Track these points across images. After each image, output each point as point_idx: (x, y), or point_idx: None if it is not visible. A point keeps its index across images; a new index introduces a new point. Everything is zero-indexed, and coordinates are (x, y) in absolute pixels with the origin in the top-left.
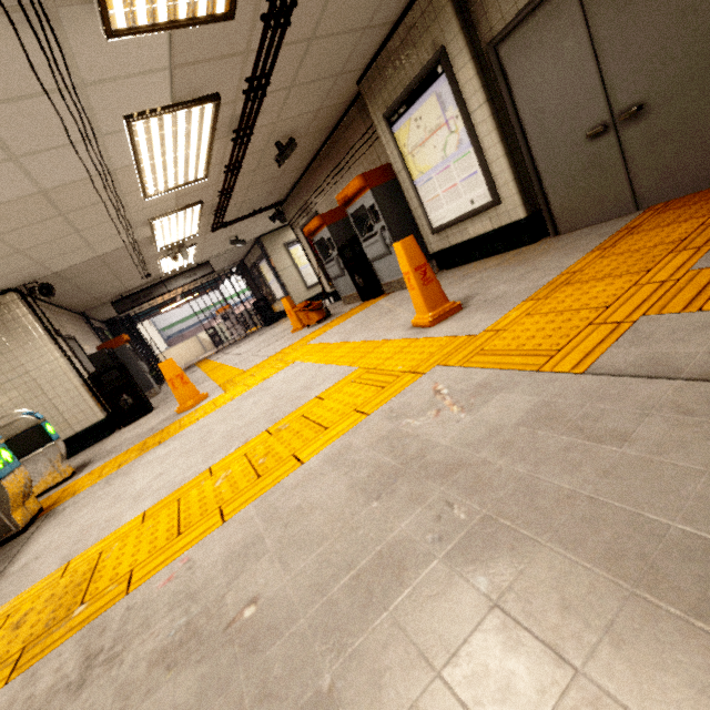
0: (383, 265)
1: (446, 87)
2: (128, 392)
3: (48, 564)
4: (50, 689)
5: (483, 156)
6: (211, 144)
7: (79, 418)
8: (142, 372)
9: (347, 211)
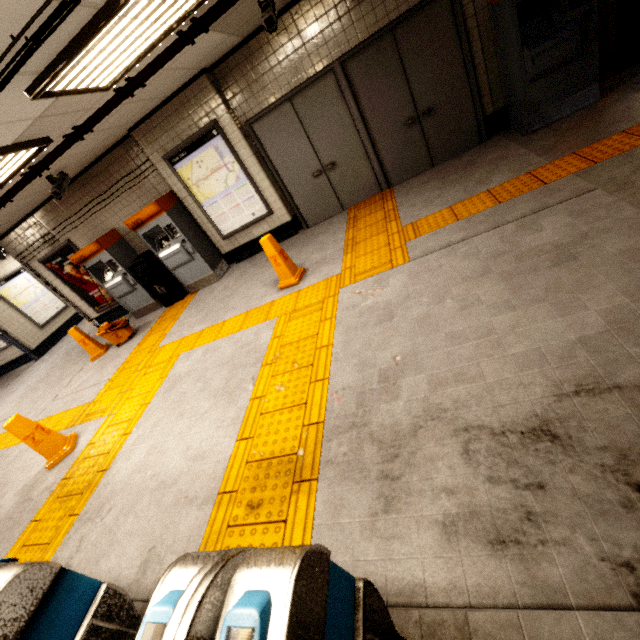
0: (186, 271)
1: (222, 143)
2: None
3: (187, 523)
4: (351, 443)
5: (257, 186)
6: (9, 180)
7: None
8: None
9: (137, 232)
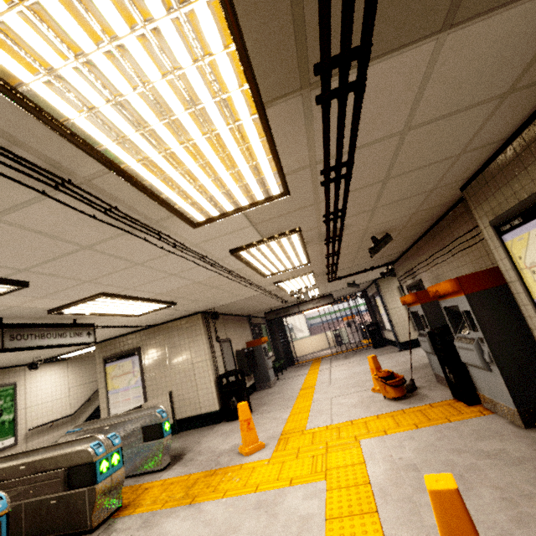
0: (480, 376)
1: None
2: (236, 396)
3: None
4: None
5: None
6: (304, 250)
7: (206, 404)
8: (266, 367)
9: (440, 302)
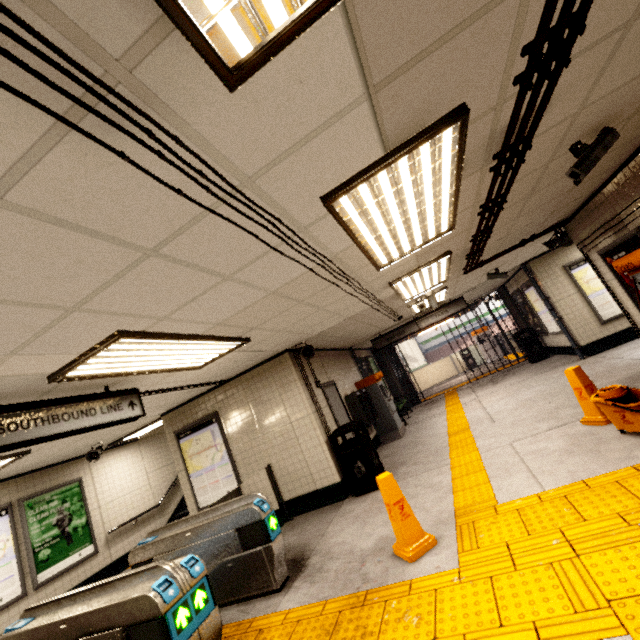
0: None
1: None
2: (361, 459)
3: None
4: None
5: None
6: (455, 188)
7: (320, 475)
8: (388, 412)
9: None
